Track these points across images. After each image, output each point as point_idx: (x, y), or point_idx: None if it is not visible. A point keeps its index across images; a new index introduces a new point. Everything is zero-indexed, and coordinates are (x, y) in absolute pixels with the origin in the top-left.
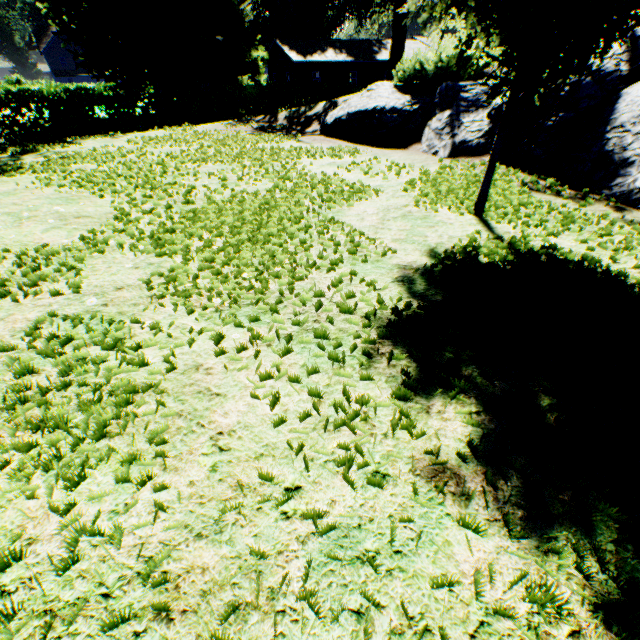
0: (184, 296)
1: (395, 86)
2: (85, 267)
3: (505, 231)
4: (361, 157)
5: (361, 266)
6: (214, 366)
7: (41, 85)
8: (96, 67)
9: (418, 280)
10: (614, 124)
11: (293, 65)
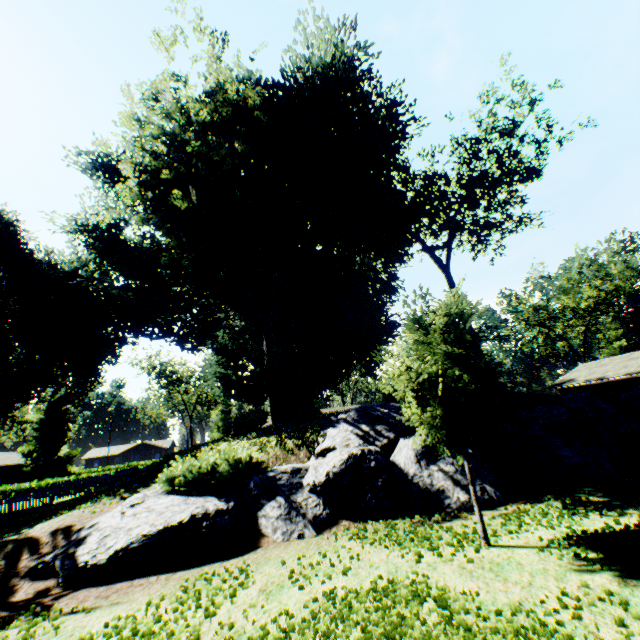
0: None
1: (169, 492)
2: None
3: (523, 542)
4: (260, 570)
5: (635, 601)
6: None
7: None
8: None
9: None
10: (410, 474)
11: None
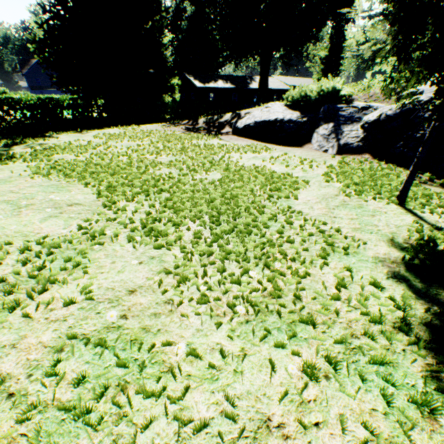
0: (202, 302)
1: (285, 105)
2: (89, 262)
3: (434, 220)
4: (273, 152)
5: (346, 259)
6: (284, 420)
7: (21, 95)
8: (66, 85)
9: (408, 276)
10: None
11: (196, 88)
